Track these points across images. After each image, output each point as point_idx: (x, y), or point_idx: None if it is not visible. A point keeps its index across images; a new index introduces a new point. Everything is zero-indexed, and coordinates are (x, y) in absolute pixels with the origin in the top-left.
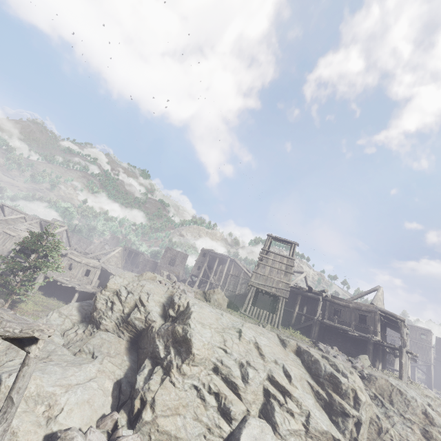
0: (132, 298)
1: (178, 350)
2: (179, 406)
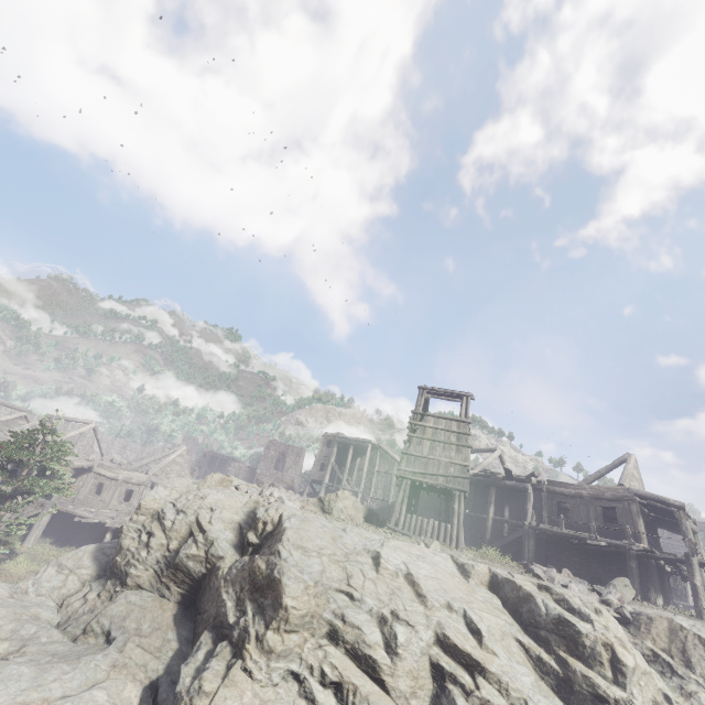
0: (184, 521)
1: (259, 605)
2: None
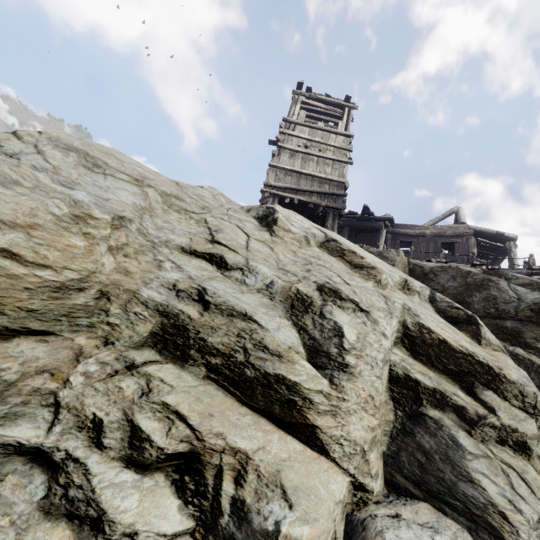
0: None
1: None
2: None
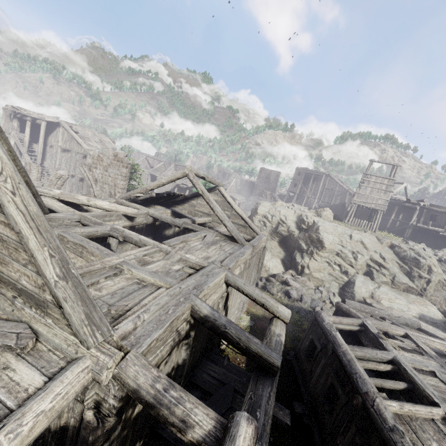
0: (276, 219)
1: (314, 246)
2: (320, 269)
